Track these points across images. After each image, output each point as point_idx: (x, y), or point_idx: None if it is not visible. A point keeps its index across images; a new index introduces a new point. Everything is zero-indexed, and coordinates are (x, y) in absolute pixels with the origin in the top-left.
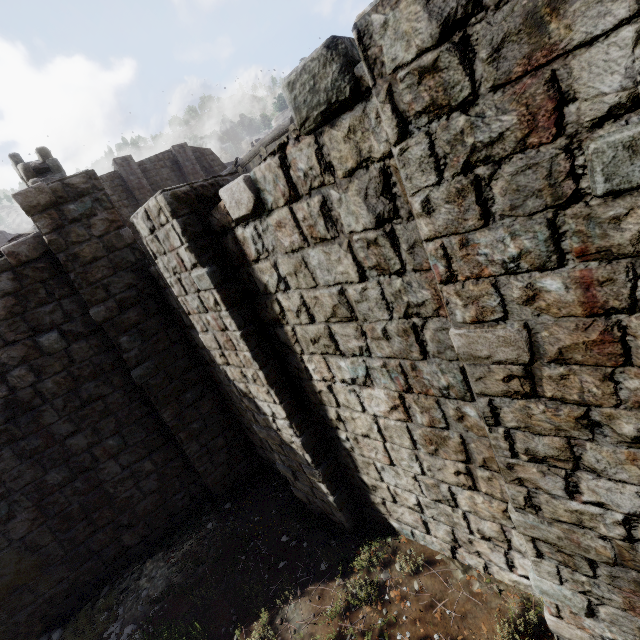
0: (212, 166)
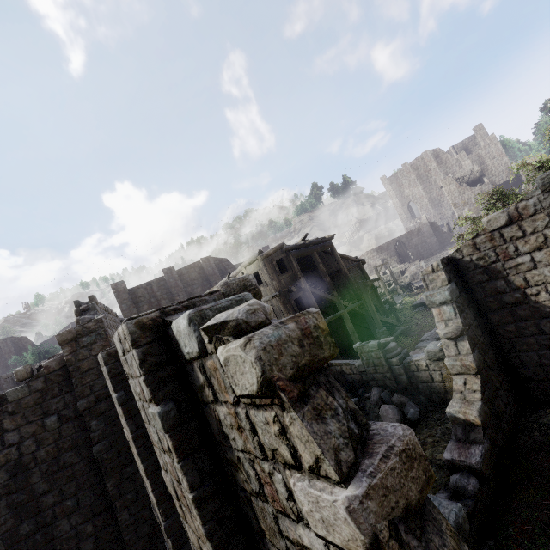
0: (226, 269)
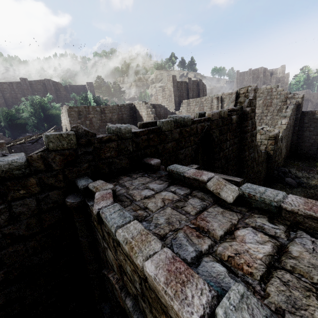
0: (203, 89)
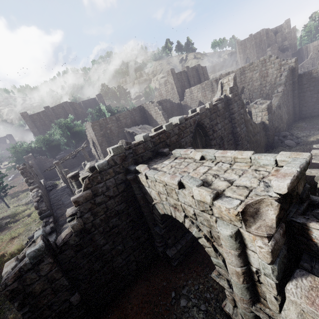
0: (203, 72)
